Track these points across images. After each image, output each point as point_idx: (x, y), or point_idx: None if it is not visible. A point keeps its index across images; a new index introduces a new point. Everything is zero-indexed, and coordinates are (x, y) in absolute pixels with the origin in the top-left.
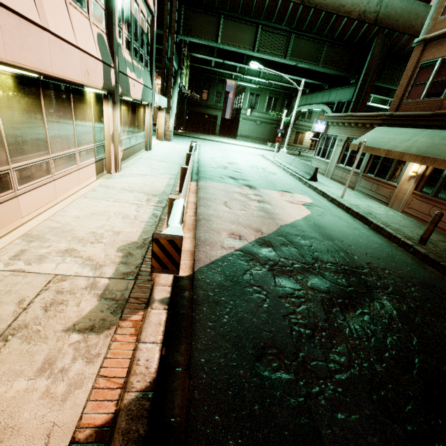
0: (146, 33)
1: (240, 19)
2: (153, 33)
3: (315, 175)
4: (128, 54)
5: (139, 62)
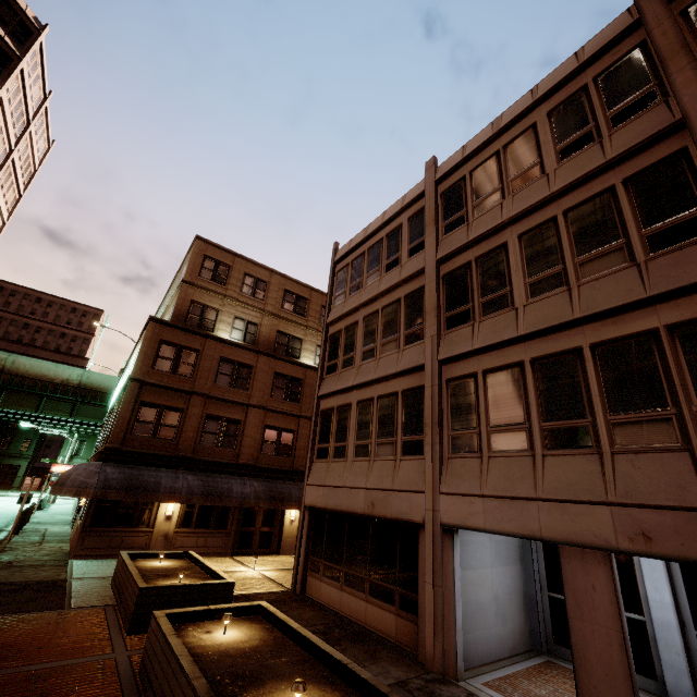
0: None
1: (26, 391)
2: None
3: (40, 505)
4: None
5: None
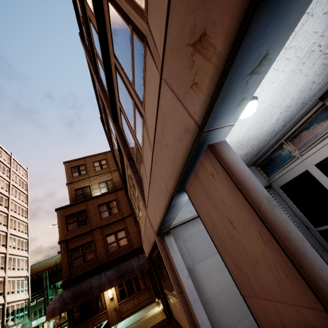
0: (25, 306)
1: None
2: (29, 303)
3: None
4: (12, 322)
5: (20, 319)
